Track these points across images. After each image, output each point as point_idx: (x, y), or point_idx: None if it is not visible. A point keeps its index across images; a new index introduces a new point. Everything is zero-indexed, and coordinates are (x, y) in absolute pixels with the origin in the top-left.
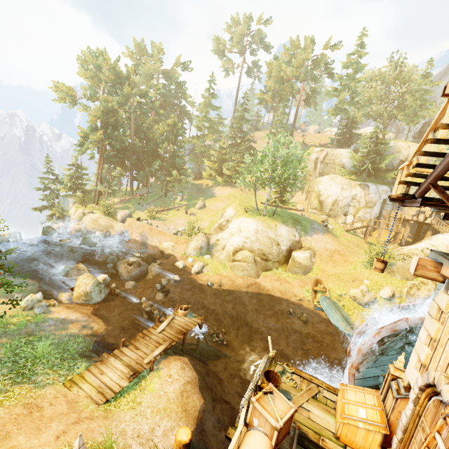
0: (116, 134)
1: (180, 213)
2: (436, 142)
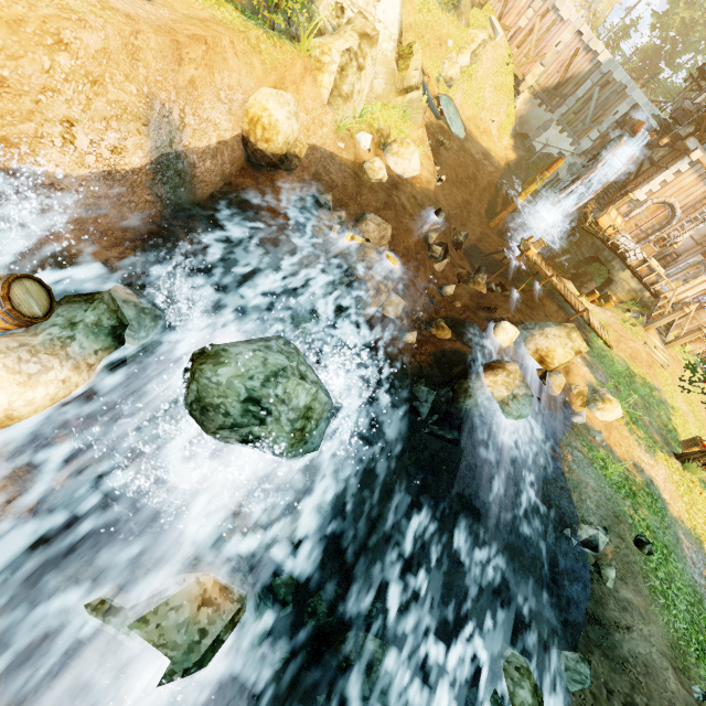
0: None
1: None
2: None
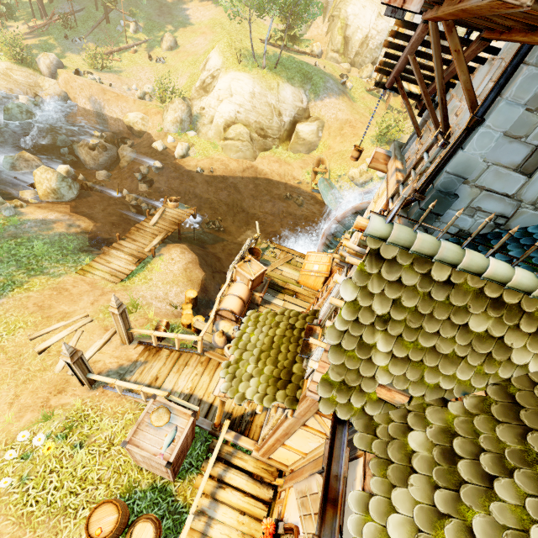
0: None
1: (141, 59)
2: (395, 36)
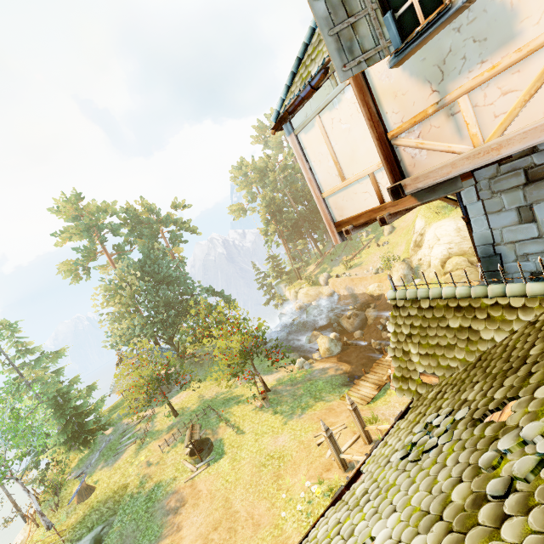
0: (283, 217)
1: (372, 249)
2: None
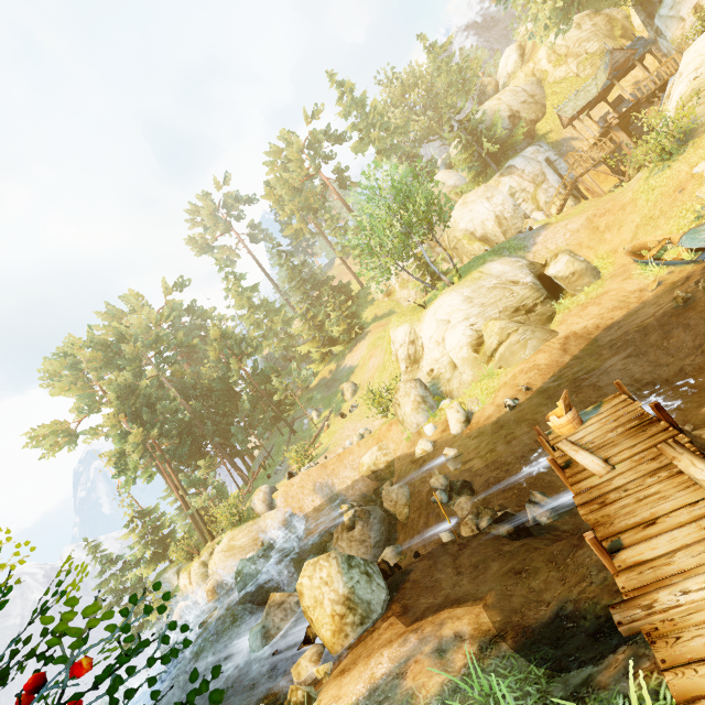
0: (158, 411)
1: (336, 425)
2: None
